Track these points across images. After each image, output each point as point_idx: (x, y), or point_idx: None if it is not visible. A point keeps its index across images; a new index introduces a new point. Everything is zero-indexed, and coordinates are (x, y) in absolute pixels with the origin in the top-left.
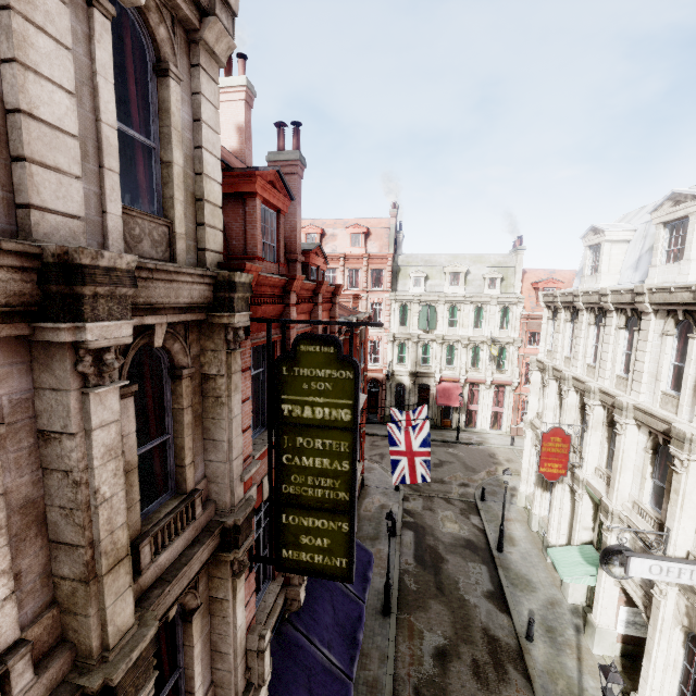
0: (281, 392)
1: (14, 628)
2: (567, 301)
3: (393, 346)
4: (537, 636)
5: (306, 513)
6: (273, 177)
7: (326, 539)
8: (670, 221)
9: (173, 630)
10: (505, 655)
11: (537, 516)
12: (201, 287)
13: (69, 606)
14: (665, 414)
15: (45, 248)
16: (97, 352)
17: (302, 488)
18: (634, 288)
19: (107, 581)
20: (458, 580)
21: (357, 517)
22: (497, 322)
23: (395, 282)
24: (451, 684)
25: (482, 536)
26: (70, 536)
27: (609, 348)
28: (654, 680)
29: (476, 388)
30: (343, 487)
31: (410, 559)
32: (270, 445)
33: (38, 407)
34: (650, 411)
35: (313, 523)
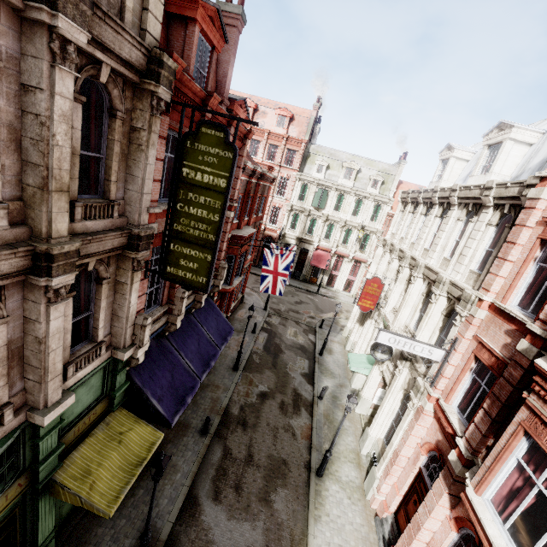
0: (183, 158)
1: None
2: (414, 197)
3: (289, 214)
4: (325, 398)
5: (186, 245)
6: (213, 14)
7: (196, 264)
8: (493, 144)
9: (90, 288)
10: (302, 403)
11: (352, 341)
12: (139, 53)
13: (30, 204)
14: (439, 270)
15: None
16: (63, 42)
17: (187, 228)
18: (452, 186)
19: (54, 196)
20: (288, 363)
21: (232, 318)
22: (369, 214)
23: (303, 164)
24: (264, 409)
25: (312, 346)
26: (35, 159)
27: (426, 230)
28: (380, 419)
29: (341, 260)
30: (212, 232)
31: (260, 347)
32: (170, 195)
33: (23, 67)
34: (432, 268)
35: (190, 252)
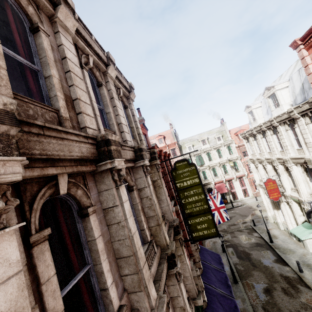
0: (175, 180)
1: (149, 236)
2: (249, 133)
3: None
4: (304, 269)
5: (196, 217)
6: (142, 125)
7: (205, 224)
8: (269, 96)
9: None
10: (294, 282)
11: (280, 222)
12: (148, 155)
13: (155, 234)
14: (301, 156)
15: (135, 146)
16: (145, 167)
17: (192, 209)
18: (269, 120)
19: (162, 225)
20: (260, 259)
21: None
22: (227, 152)
23: (181, 151)
24: (277, 300)
25: (261, 239)
26: (151, 214)
27: (272, 143)
28: None
29: (231, 182)
30: (204, 204)
31: (235, 258)
32: (177, 199)
33: (137, 183)
34: (296, 157)
35: (199, 220)
